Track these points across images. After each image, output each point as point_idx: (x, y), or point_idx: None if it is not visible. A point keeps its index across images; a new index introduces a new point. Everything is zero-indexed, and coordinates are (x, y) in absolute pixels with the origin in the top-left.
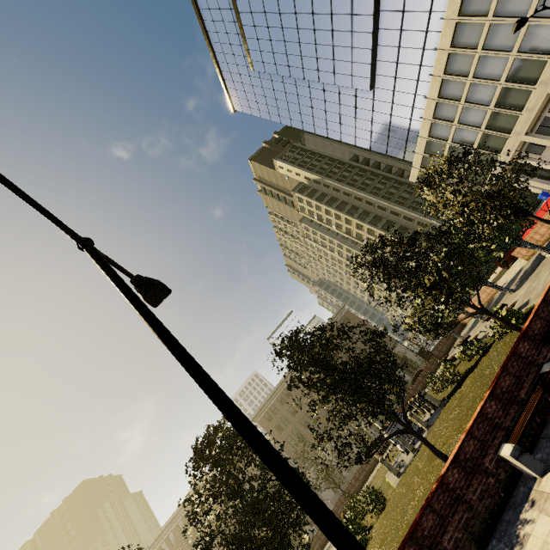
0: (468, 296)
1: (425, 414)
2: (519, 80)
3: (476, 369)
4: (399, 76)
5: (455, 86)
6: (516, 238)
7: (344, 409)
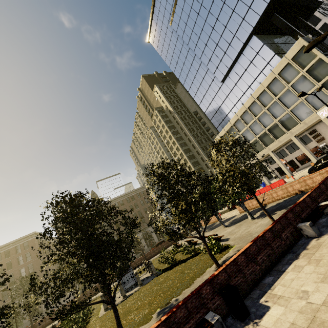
0: (200, 225)
1: (147, 272)
2: (283, 124)
3: (183, 265)
4: (237, 85)
5: (257, 108)
6: (242, 202)
7: (75, 269)
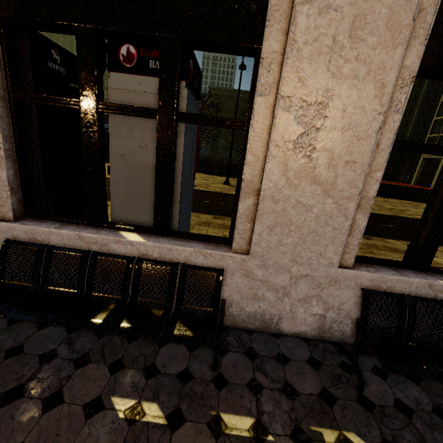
0: None
1: None
2: None
3: None
4: None
5: None
6: None
7: None
